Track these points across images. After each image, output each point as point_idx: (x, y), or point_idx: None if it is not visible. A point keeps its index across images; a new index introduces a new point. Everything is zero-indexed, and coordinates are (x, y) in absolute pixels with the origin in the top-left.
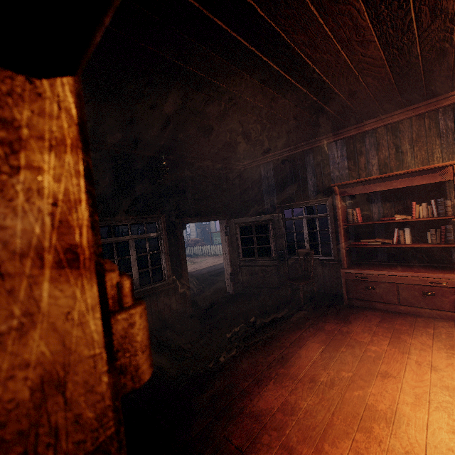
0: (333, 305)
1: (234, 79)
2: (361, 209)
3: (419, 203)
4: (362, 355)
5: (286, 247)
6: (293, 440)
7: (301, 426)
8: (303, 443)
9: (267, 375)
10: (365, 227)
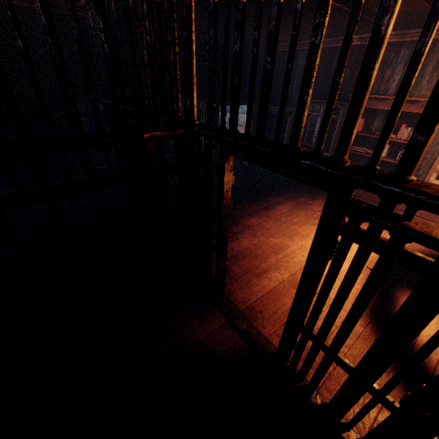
0: (312, 188)
1: (284, 2)
2: (366, 120)
3: (409, 126)
4: (310, 215)
5: None
6: (258, 234)
7: (264, 231)
8: (262, 236)
9: (255, 213)
10: (362, 136)
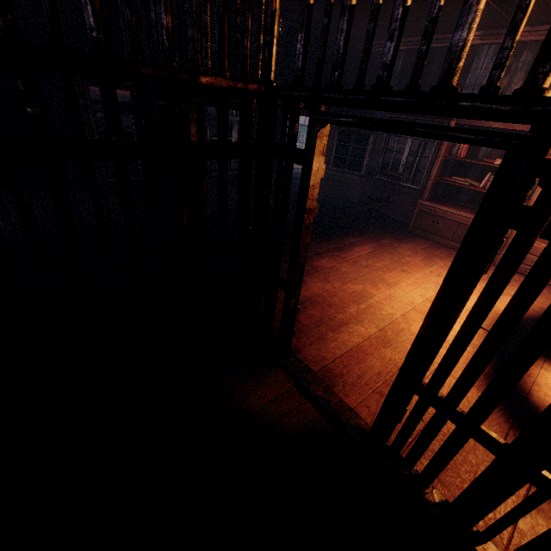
0: (397, 229)
1: None
2: None
3: None
4: (397, 260)
5: (379, 166)
6: (332, 279)
7: (339, 276)
8: (336, 281)
9: (326, 254)
10: (464, 164)
